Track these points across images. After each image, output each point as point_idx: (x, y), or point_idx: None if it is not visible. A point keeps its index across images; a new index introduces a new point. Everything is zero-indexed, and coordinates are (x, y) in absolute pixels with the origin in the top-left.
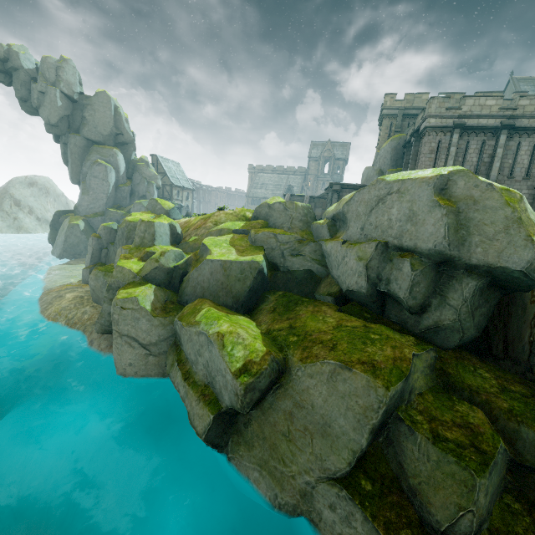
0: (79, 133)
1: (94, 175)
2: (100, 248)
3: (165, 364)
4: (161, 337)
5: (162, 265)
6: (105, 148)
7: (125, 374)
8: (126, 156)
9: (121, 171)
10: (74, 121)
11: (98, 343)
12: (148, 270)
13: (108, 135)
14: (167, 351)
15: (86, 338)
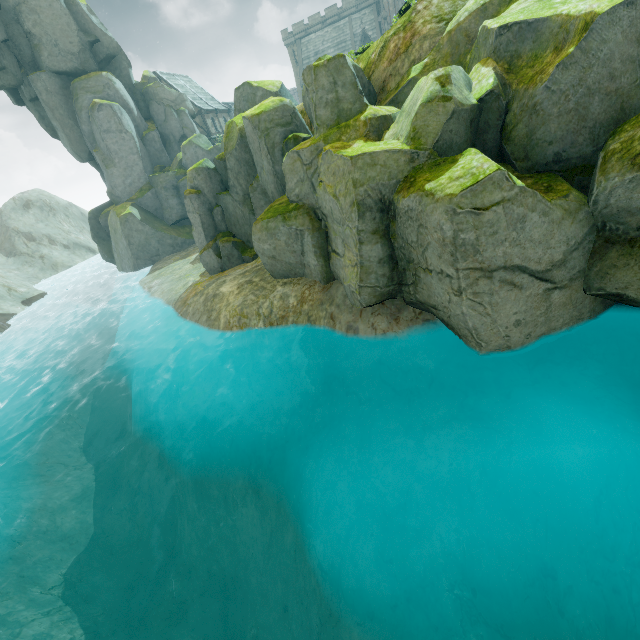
0: (40, 67)
1: (105, 130)
2: (208, 210)
3: (605, 293)
4: (571, 242)
5: (459, 104)
6: (90, 77)
7: (509, 345)
8: (124, 82)
9: (133, 109)
10: (20, 49)
11: (367, 326)
12: (436, 129)
13: (80, 50)
14: (585, 268)
15: (327, 328)
